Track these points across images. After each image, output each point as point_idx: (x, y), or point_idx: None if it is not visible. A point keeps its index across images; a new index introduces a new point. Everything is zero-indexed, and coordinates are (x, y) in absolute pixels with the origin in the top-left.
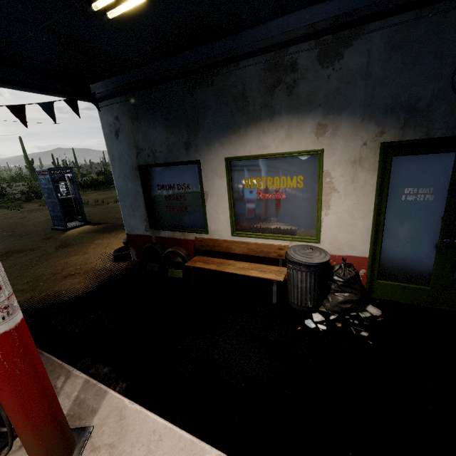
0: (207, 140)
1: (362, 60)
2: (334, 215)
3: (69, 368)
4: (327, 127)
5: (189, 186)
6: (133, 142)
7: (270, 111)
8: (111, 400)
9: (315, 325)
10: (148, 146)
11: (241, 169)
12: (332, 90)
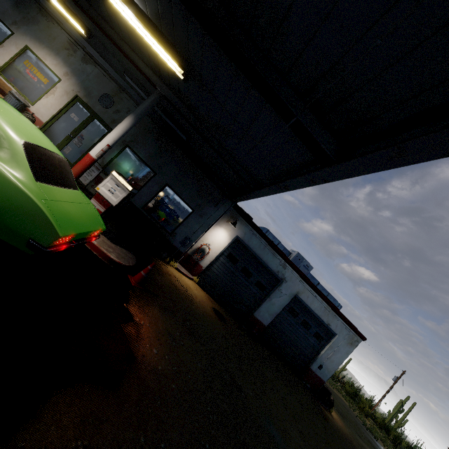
0: (27, 32)
1: (90, 71)
2: (47, 101)
3: None
4: (68, 76)
5: None
6: None
7: (58, 53)
8: None
9: None
10: None
11: (29, 56)
12: (78, 69)
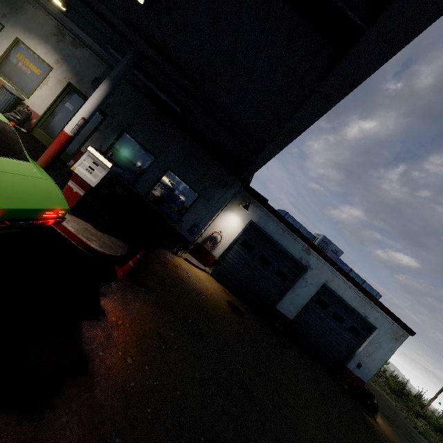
0: (16, 23)
1: (81, 55)
2: (41, 93)
3: None
4: (60, 63)
5: None
6: None
7: (47, 40)
8: None
9: None
10: None
11: (21, 48)
12: (69, 54)
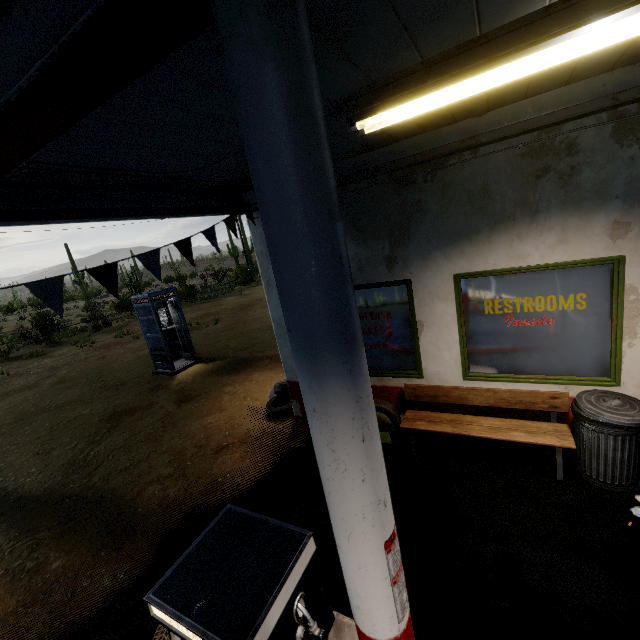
0: (423, 252)
1: None
2: None
3: None
4: (630, 226)
5: (391, 314)
6: None
7: (530, 209)
8: None
9: None
10: None
11: (479, 289)
12: (638, 176)
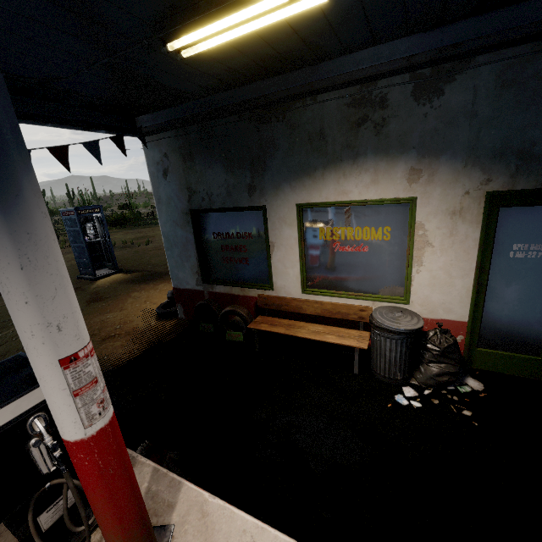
0: (275, 183)
1: (466, 97)
2: (427, 273)
3: (132, 453)
4: (422, 173)
5: (252, 235)
6: (185, 183)
7: (353, 152)
8: (188, 492)
9: (407, 401)
10: (203, 188)
11: (316, 218)
12: (429, 131)
